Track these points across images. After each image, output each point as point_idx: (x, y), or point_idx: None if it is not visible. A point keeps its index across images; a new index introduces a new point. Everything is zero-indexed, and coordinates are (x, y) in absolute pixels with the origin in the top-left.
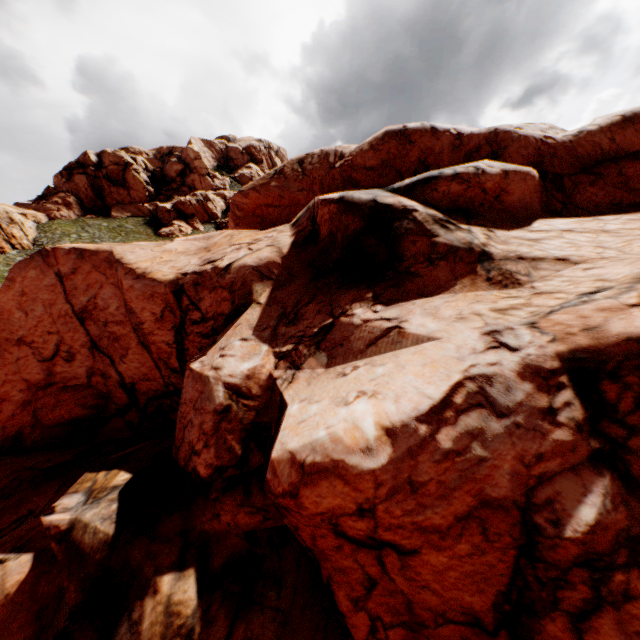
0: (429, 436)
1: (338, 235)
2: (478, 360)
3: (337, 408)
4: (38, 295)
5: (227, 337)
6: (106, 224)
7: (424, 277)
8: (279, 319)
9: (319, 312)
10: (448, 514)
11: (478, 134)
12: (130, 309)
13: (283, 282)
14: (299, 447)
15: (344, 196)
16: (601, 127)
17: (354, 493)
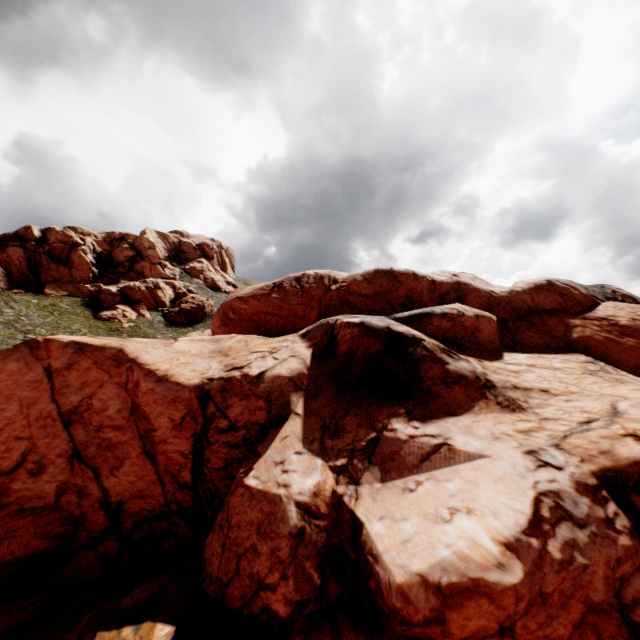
0: (542, 548)
1: (358, 353)
2: (537, 477)
3: (439, 525)
4: (15, 391)
5: (277, 450)
6: (36, 301)
7: (445, 397)
8: (322, 431)
9: (359, 425)
10: (567, 623)
11: (446, 282)
12: (142, 413)
13: (312, 392)
14: (427, 568)
15: (364, 321)
16: (524, 290)
17: (497, 611)
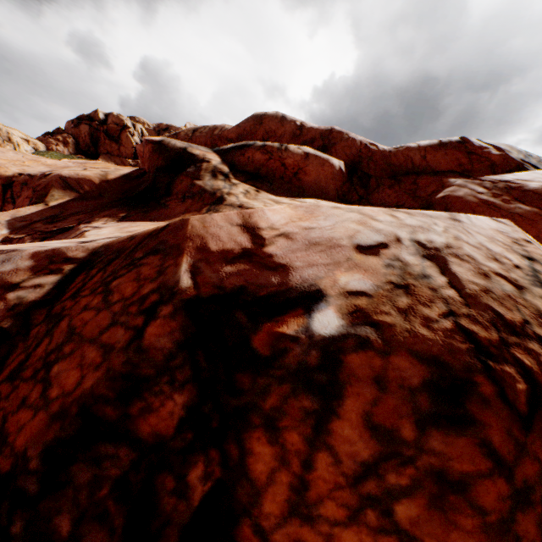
0: None
1: (152, 172)
2: (48, 245)
3: None
4: None
5: None
6: None
7: (169, 209)
8: (47, 218)
9: (78, 219)
10: None
11: (317, 129)
12: None
13: (88, 197)
14: None
15: (164, 140)
16: (419, 146)
17: None
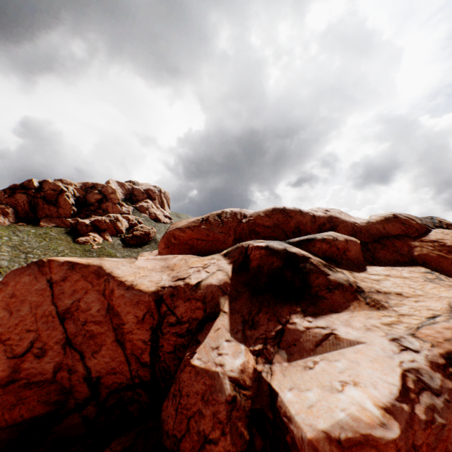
0: (411, 411)
1: (264, 267)
2: (401, 358)
3: (334, 394)
4: (27, 297)
5: (213, 338)
6: (34, 230)
7: (329, 299)
8: (243, 324)
9: (269, 320)
10: None
11: (323, 217)
12: (115, 312)
13: (234, 296)
14: (329, 427)
15: (268, 245)
16: (377, 221)
17: None
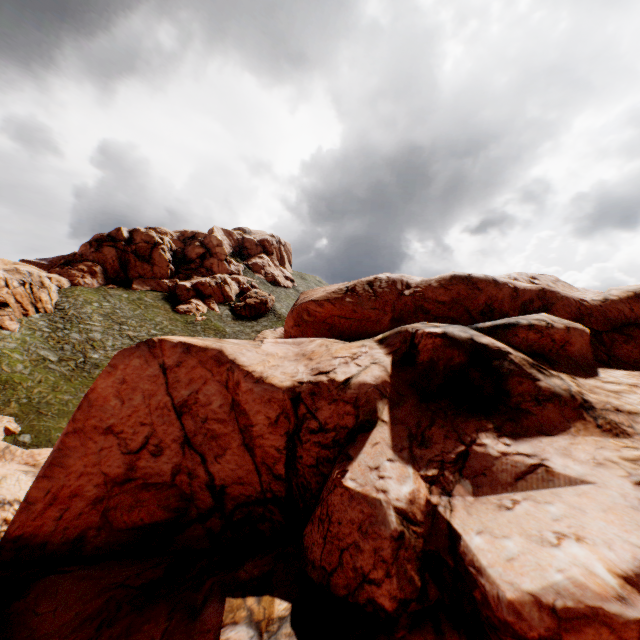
0: None
1: (439, 363)
2: None
3: (546, 548)
4: (139, 384)
5: (369, 455)
6: (126, 295)
7: (536, 415)
8: (409, 440)
9: (446, 437)
10: None
11: (530, 290)
12: (242, 410)
13: (396, 400)
14: (538, 589)
15: (446, 332)
16: (620, 298)
17: None
